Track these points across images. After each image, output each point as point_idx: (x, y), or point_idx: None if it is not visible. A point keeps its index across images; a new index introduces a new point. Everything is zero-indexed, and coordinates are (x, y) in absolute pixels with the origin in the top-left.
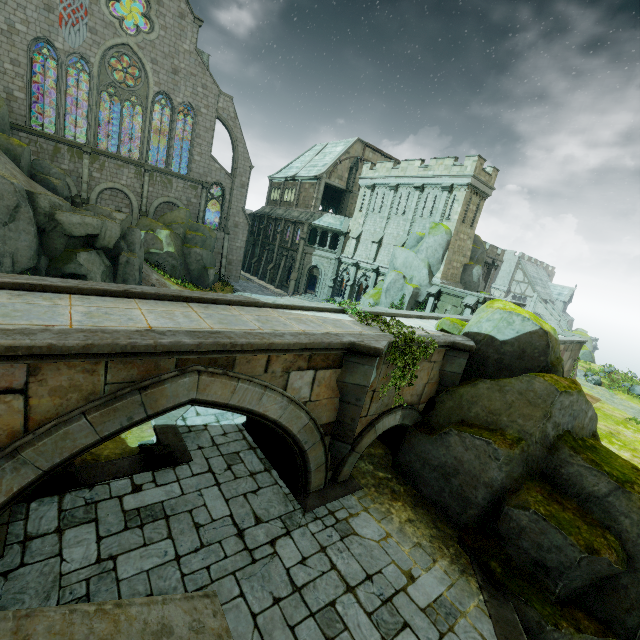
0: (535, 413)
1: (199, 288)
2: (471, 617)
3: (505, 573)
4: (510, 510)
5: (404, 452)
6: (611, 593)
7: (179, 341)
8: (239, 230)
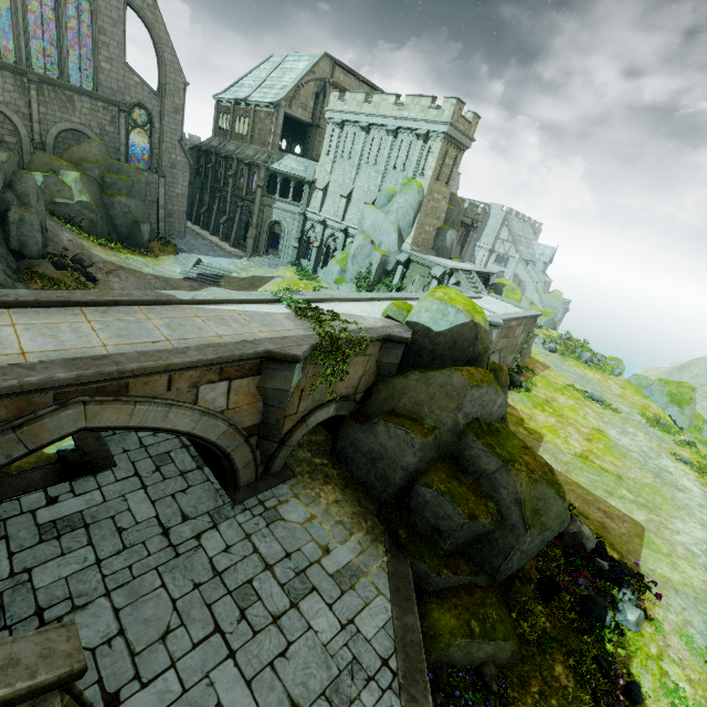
0: (450, 405)
1: (131, 249)
2: (372, 575)
3: (409, 538)
4: (419, 488)
5: (340, 439)
6: (487, 544)
7: (51, 377)
8: (178, 172)
